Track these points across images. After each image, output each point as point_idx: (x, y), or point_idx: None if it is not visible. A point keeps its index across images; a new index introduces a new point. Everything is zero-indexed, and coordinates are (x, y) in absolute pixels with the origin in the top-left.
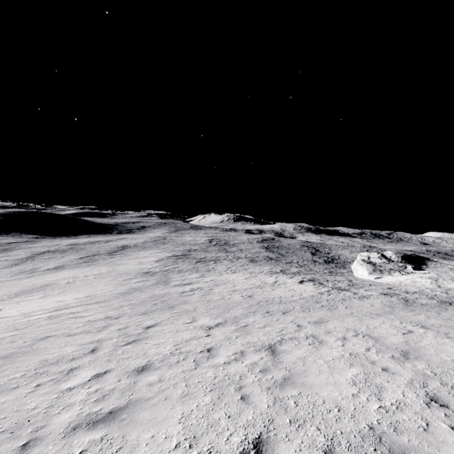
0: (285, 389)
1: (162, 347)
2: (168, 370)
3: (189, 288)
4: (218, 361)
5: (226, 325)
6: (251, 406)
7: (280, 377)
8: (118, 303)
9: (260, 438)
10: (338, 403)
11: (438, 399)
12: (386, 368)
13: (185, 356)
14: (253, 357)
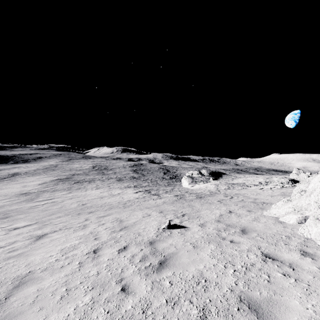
0: (9, 260)
1: None
2: None
3: (45, 202)
4: None
5: (32, 226)
6: None
7: (17, 253)
8: None
9: None
10: (32, 262)
11: (99, 249)
12: (98, 238)
13: None
14: (18, 243)
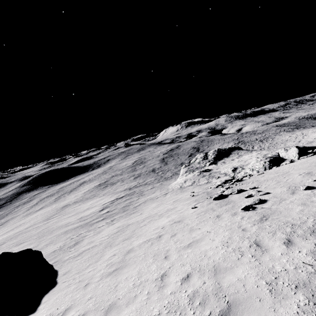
0: None
1: None
2: None
3: (45, 222)
4: None
5: None
6: None
7: None
8: None
9: None
10: None
11: None
12: None
13: None
14: None
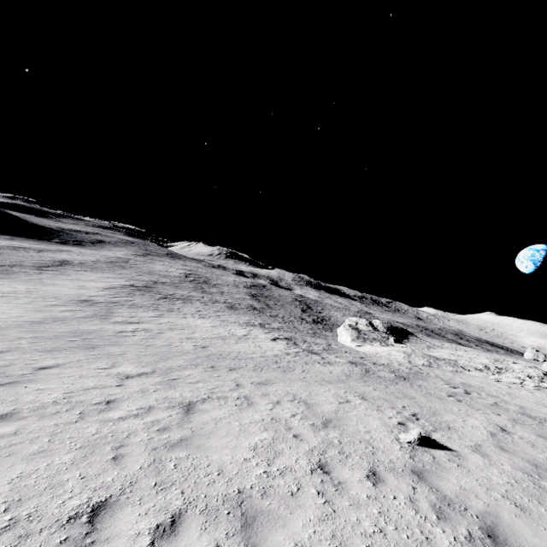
0: (174, 450)
1: (46, 394)
2: (36, 422)
3: (132, 327)
4: (113, 415)
5: (151, 376)
6: (120, 466)
7: (177, 438)
8: (18, 334)
9: (106, 502)
10: (223, 467)
11: (326, 466)
12: (298, 435)
13: (72, 407)
14: (160, 414)
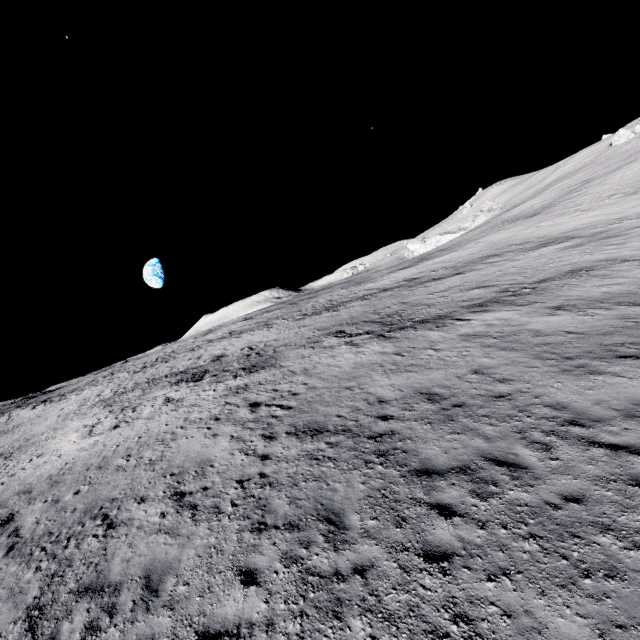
0: None
1: None
2: None
3: (594, 174)
4: None
5: None
6: None
7: None
8: None
9: None
10: None
11: None
12: None
13: None
14: None
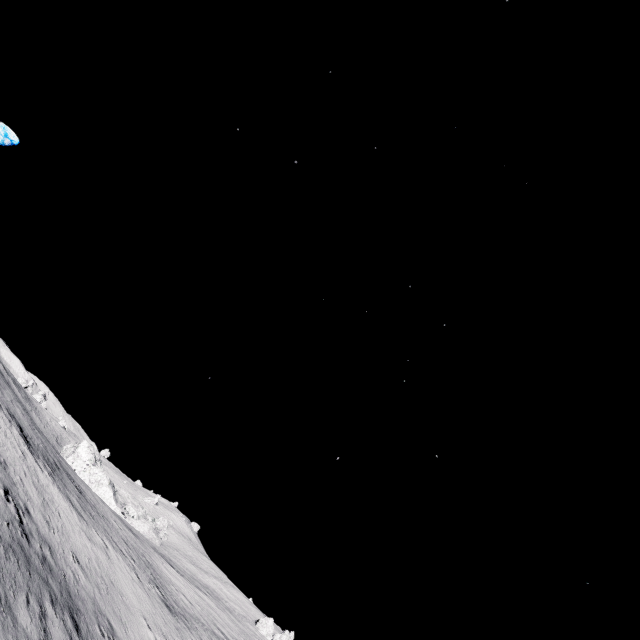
0: None
1: None
2: None
3: None
4: None
5: None
6: None
7: None
8: None
9: None
10: None
11: None
12: None
13: None
14: None
